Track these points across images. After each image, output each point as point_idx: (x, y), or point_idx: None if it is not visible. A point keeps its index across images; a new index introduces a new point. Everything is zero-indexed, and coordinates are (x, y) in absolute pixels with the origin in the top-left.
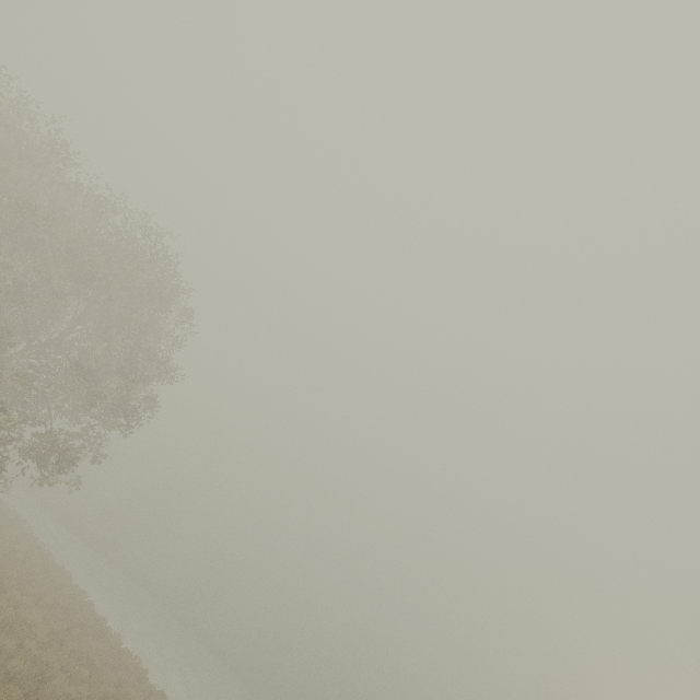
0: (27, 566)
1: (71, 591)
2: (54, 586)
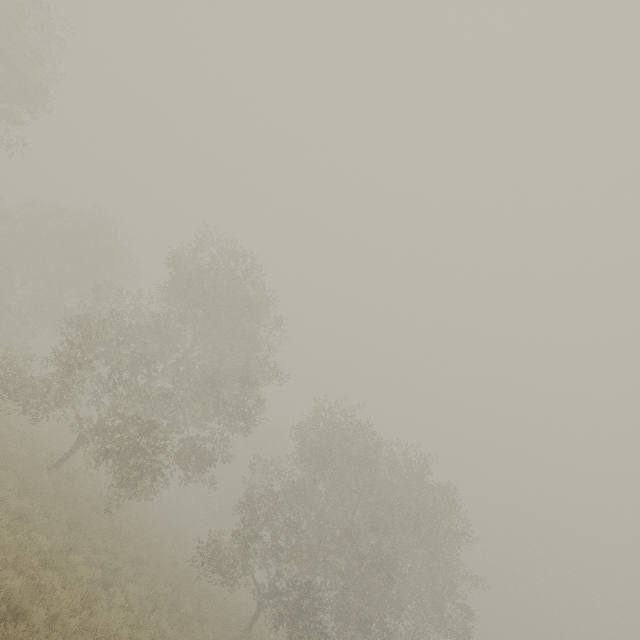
0: None
1: None
2: None
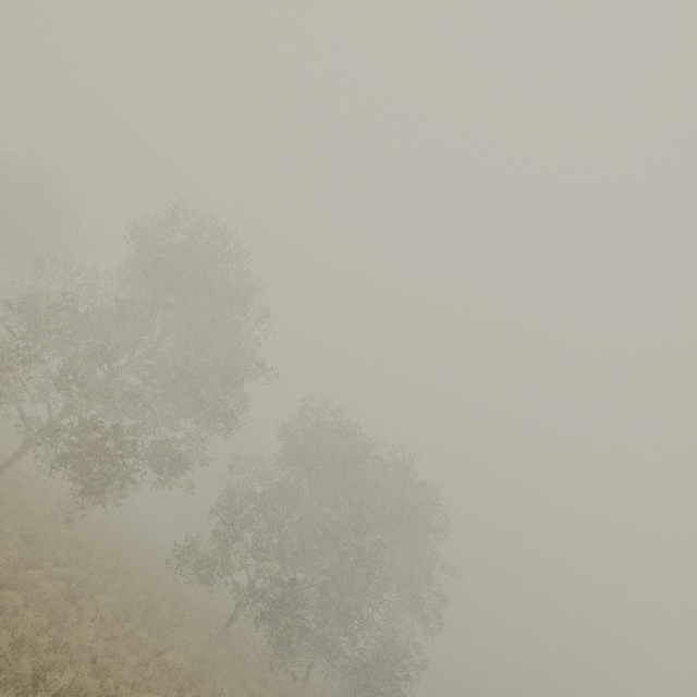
0: None
1: None
2: None
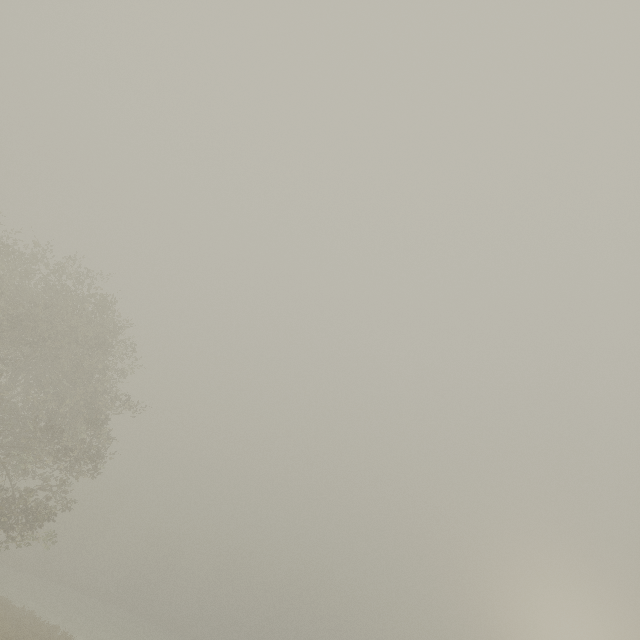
0: (1, 623)
1: (47, 630)
2: (30, 633)
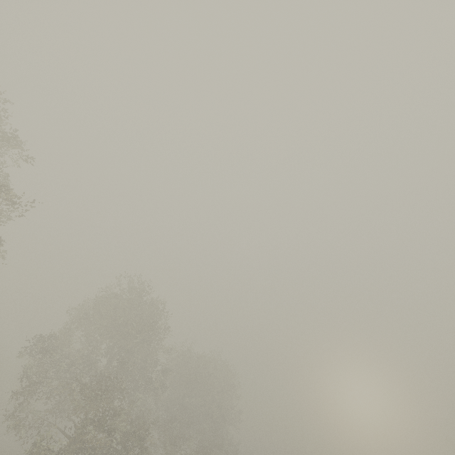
0: None
1: None
2: None
